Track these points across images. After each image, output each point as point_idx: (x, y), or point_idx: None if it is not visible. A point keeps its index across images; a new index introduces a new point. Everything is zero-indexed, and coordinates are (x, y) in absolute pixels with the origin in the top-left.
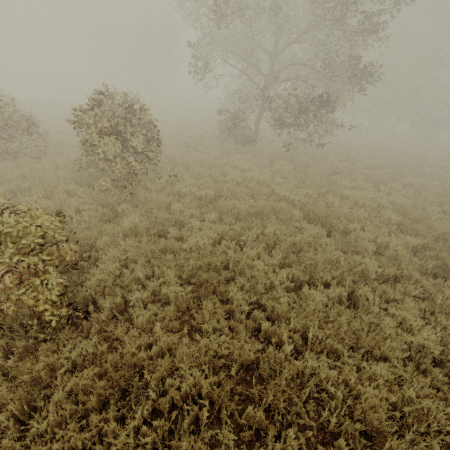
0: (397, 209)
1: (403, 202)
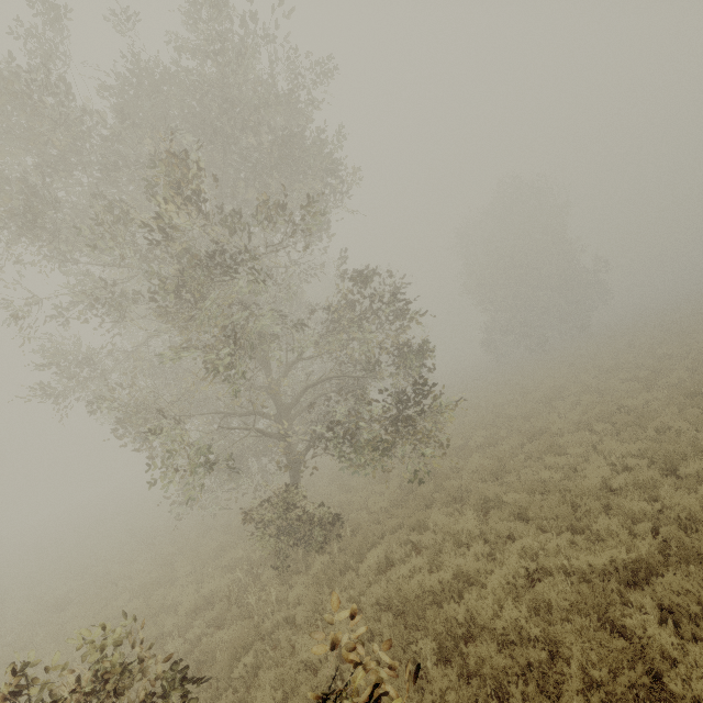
0: (663, 457)
1: (640, 446)
